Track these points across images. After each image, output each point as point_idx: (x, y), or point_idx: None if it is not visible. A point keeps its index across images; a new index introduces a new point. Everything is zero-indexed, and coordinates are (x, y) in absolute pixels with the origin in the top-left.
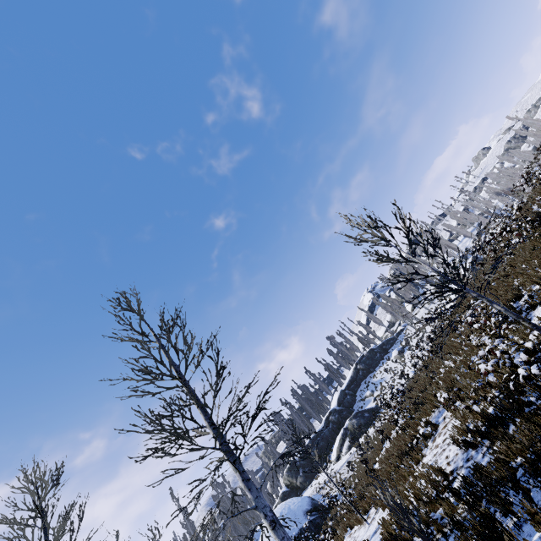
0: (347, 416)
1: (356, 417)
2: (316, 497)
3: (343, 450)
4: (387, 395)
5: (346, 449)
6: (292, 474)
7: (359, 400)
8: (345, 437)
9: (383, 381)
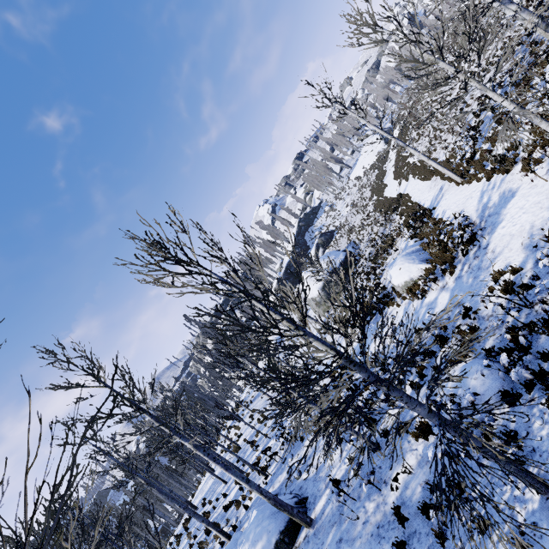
0: (306, 248)
1: (322, 236)
2: None
3: (320, 255)
4: (335, 225)
5: (321, 253)
6: (282, 285)
7: (310, 240)
8: (318, 248)
9: (325, 225)
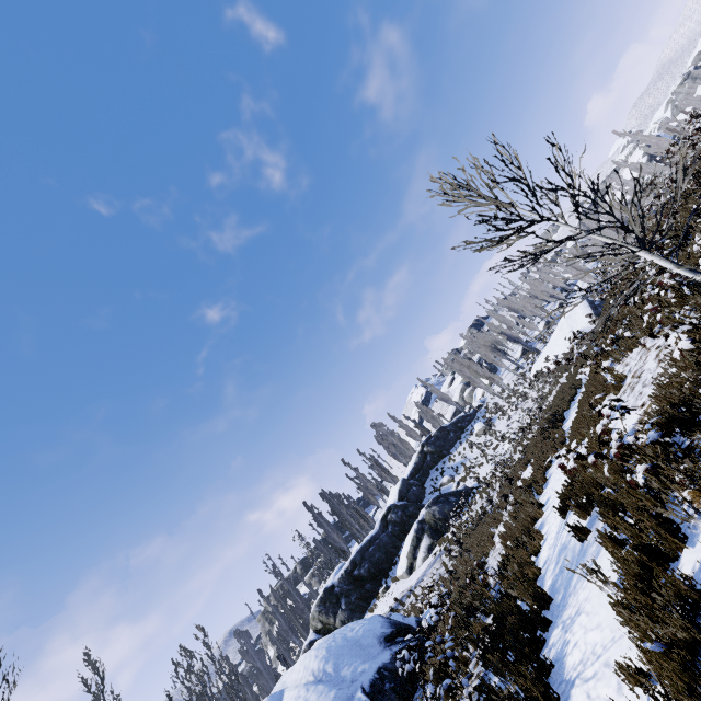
0: (416, 513)
1: (437, 503)
2: (393, 618)
3: (419, 556)
4: (479, 473)
5: (424, 552)
6: (328, 609)
7: (431, 491)
8: (421, 534)
9: (466, 462)
